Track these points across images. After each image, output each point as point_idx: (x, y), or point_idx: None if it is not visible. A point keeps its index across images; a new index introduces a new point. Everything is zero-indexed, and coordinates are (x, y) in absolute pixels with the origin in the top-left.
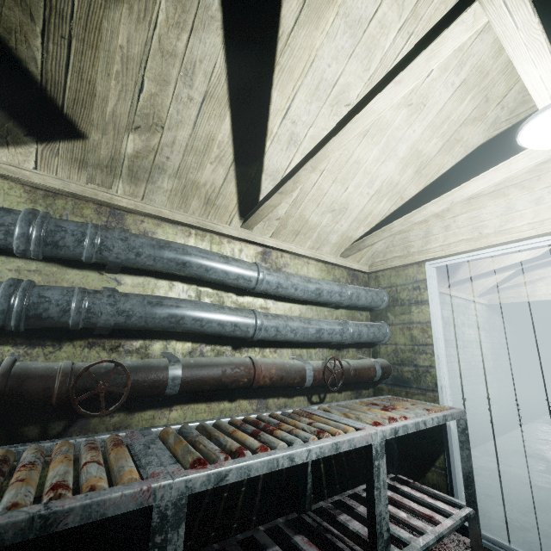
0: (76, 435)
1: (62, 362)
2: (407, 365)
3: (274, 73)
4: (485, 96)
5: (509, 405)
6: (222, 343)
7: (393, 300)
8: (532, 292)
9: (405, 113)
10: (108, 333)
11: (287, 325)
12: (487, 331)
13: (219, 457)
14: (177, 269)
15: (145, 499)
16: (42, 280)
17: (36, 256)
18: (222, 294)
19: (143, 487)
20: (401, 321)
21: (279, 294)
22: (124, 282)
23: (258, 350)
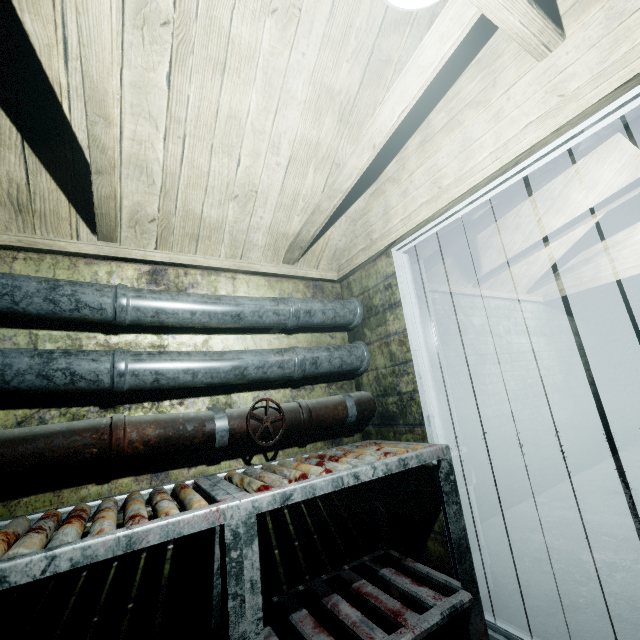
0: None
1: None
2: (391, 394)
3: None
4: None
5: (594, 428)
6: (81, 402)
7: (367, 309)
8: (596, 274)
9: (273, 26)
10: None
11: (175, 364)
12: (549, 336)
13: None
14: None
15: None
16: None
17: None
18: (78, 335)
19: None
20: (378, 336)
21: (168, 324)
22: None
23: (149, 406)
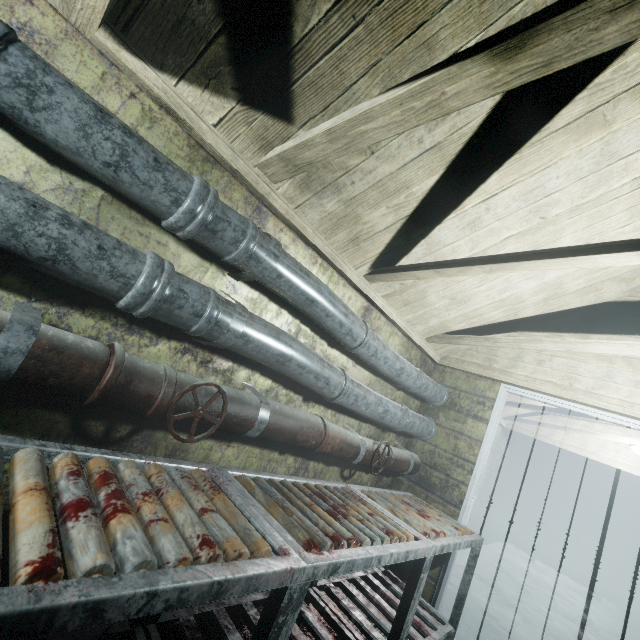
0: (136, 444)
1: (152, 360)
2: (439, 471)
3: (509, 159)
4: None
5: (477, 525)
6: (297, 390)
7: (451, 402)
8: (550, 434)
9: None
10: (205, 344)
11: (365, 398)
12: (493, 451)
13: (326, 542)
14: (302, 304)
15: (285, 580)
16: (167, 258)
17: (187, 237)
18: (317, 338)
19: (287, 567)
20: (451, 427)
21: (368, 361)
22: (240, 292)
23: (322, 409)
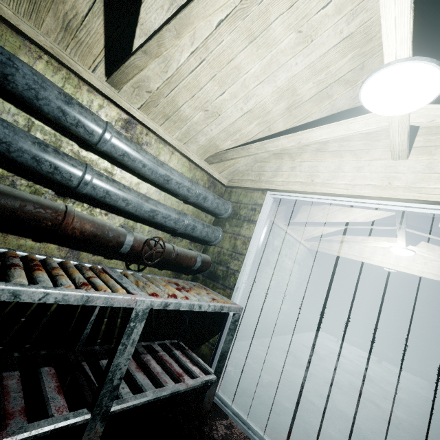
0: None
1: None
2: (222, 265)
3: None
4: (363, 63)
5: (293, 319)
6: (44, 184)
7: (234, 213)
8: (339, 249)
9: (294, 38)
10: None
11: (120, 193)
12: (301, 266)
13: None
14: None
15: None
16: None
17: None
18: (62, 137)
19: None
20: (233, 231)
21: (125, 164)
22: None
23: (87, 207)
